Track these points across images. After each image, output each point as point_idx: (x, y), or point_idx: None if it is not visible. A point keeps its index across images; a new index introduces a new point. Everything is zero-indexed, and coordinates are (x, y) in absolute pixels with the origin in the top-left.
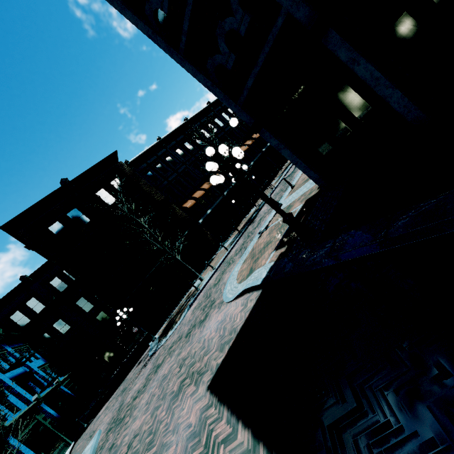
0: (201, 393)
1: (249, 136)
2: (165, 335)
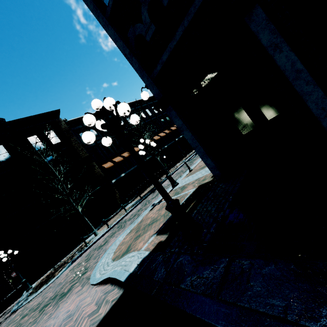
0: None
1: (168, 127)
2: (37, 289)
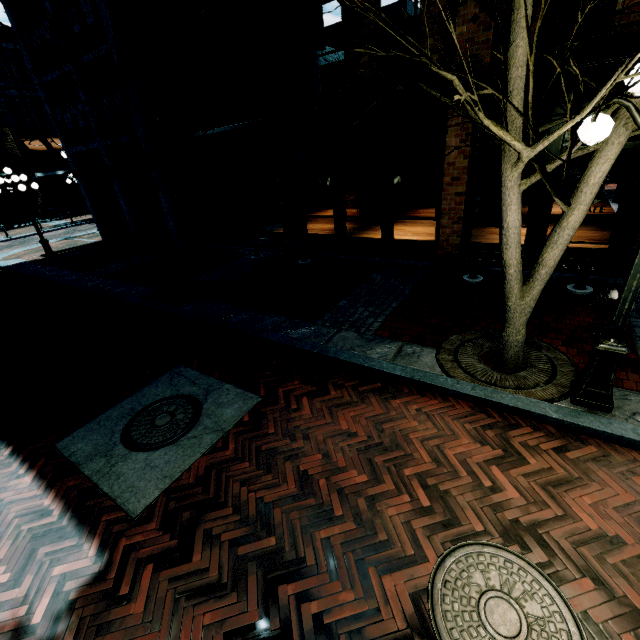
0: None
1: None
2: None
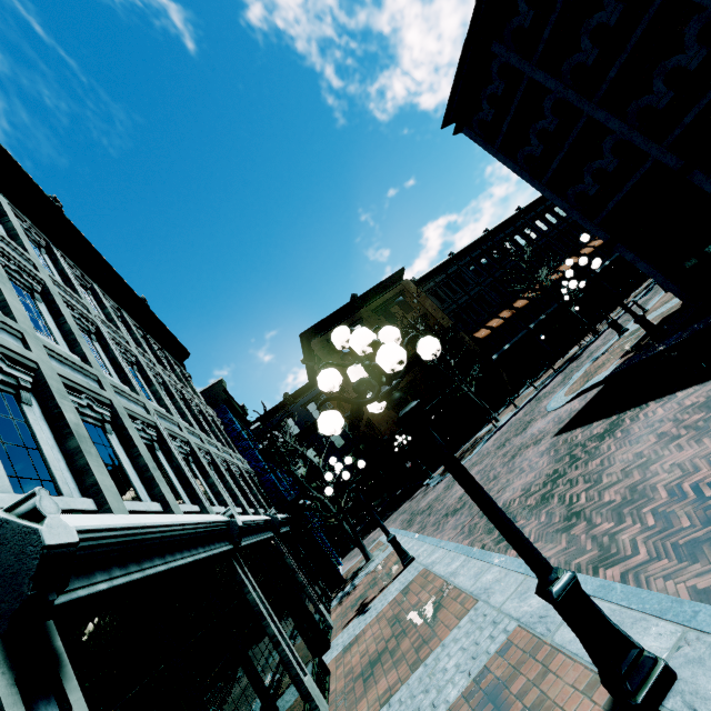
0: (545, 442)
1: (575, 251)
2: None
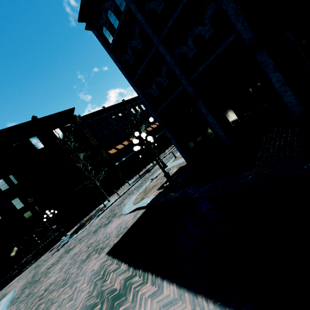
0: (102, 256)
1: None
2: (76, 233)
